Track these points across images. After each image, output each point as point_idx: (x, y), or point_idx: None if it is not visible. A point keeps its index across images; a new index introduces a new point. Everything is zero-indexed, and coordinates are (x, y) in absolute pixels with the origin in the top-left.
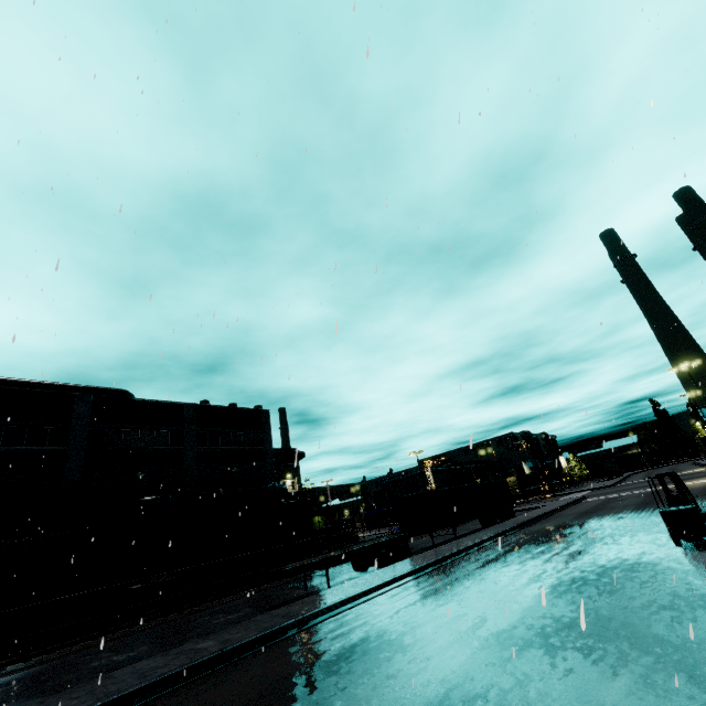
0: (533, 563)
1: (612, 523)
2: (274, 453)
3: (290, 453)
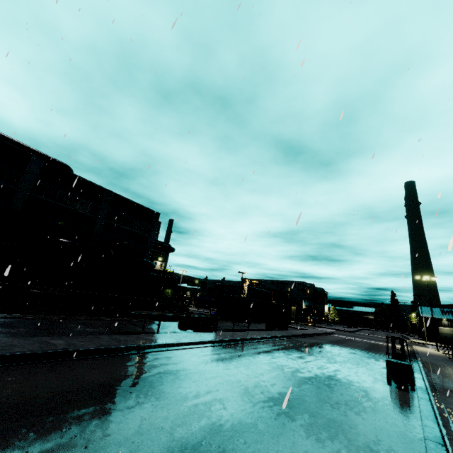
0: (291, 362)
1: (347, 354)
2: (155, 243)
3: (165, 246)
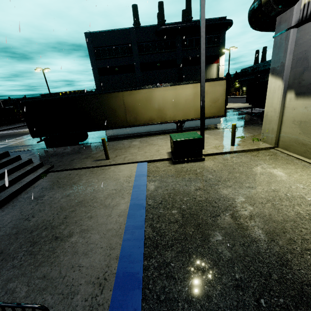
0: None
1: None
2: None
3: None
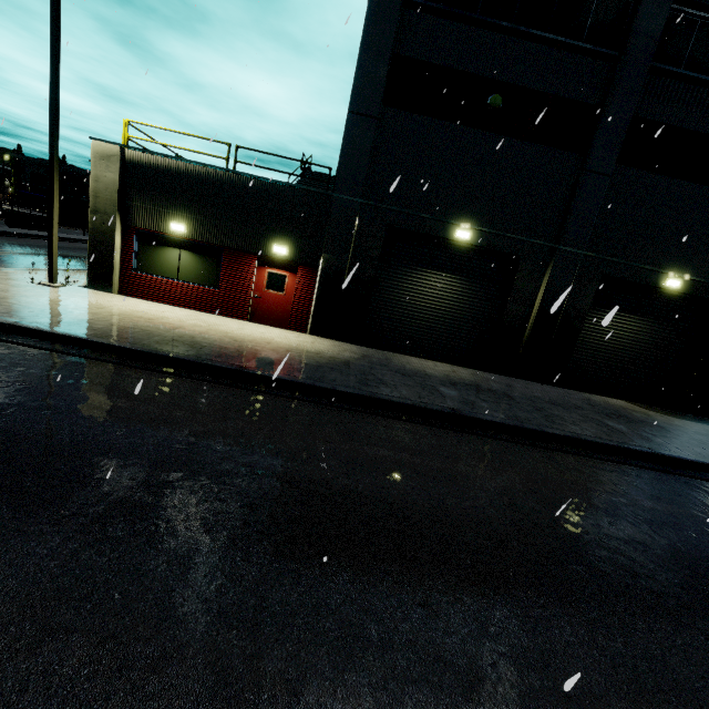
0: None
1: None
2: None
3: None
